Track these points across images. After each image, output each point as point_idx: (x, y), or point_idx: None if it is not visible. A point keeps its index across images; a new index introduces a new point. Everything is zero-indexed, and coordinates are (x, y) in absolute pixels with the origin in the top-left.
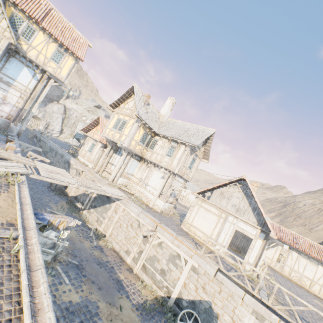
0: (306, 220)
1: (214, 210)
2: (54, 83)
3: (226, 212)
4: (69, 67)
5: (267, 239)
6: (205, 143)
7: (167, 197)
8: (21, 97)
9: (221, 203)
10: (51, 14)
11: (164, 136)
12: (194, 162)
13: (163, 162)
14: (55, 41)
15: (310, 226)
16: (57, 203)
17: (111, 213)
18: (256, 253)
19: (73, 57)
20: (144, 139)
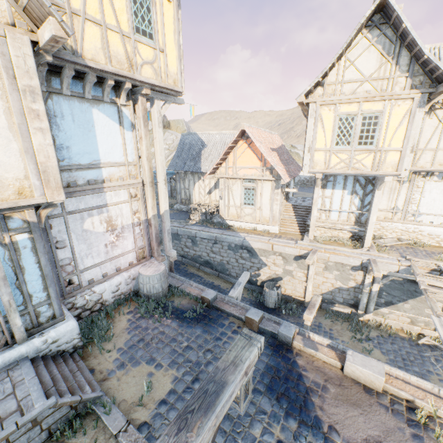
0: None
1: None
2: (161, 109)
3: None
4: (172, 33)
5: None
6: None
7: None
8: (132, 196)
9: None
10: None
11: None
12: None
13: None
14: None
15: None
16: (330, 334)
17: None
18: None
19: None
20: None
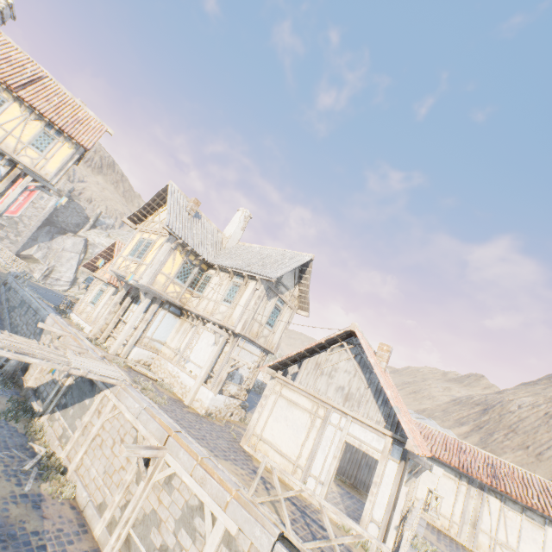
0: (528, 437)
1: (305, 401)
2: (32, 183)
3: (328, 404)
4: (63, 158)
5: (406, 460)
6: (299, 280)
7: (221, 382)
8: None
9: (316, 386)
10: (42, 83)
11: (222, 266)
12: (279, 315)
13: (218, 313)
14: (40, 118)
15: (537, 448)
16: None
17: (89, 417)
18: (388, 495)
19: (72, 144)
20: (184, 273)
